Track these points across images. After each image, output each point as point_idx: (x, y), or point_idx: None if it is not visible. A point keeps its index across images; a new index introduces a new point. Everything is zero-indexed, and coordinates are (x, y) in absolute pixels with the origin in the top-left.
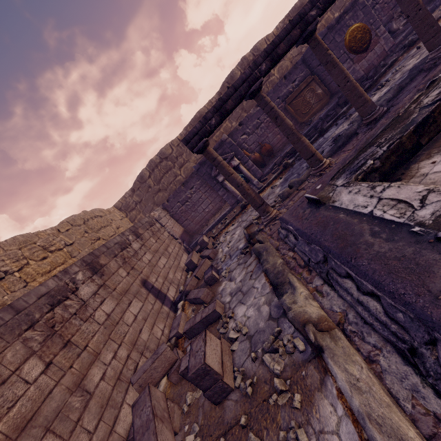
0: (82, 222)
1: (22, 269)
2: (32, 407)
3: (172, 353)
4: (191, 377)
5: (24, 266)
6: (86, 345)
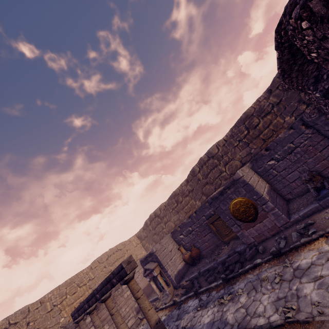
0: (105, 259)
1: (62, 302)
2: None
3: None
4: None
5: (64, 300)
6: None
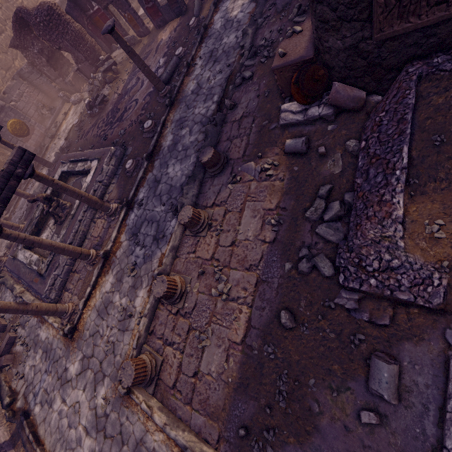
0: None
1: None
2: None
3: None
4: None
5: None
6: None
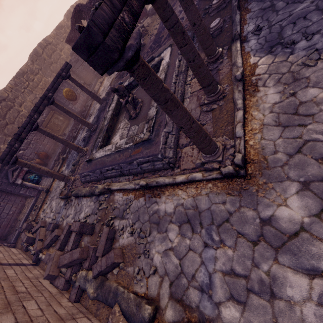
0: None
1: None
2: (3, 301)
3: (60, 252)
4: (79, 231)
5: None
6: (1, 286)
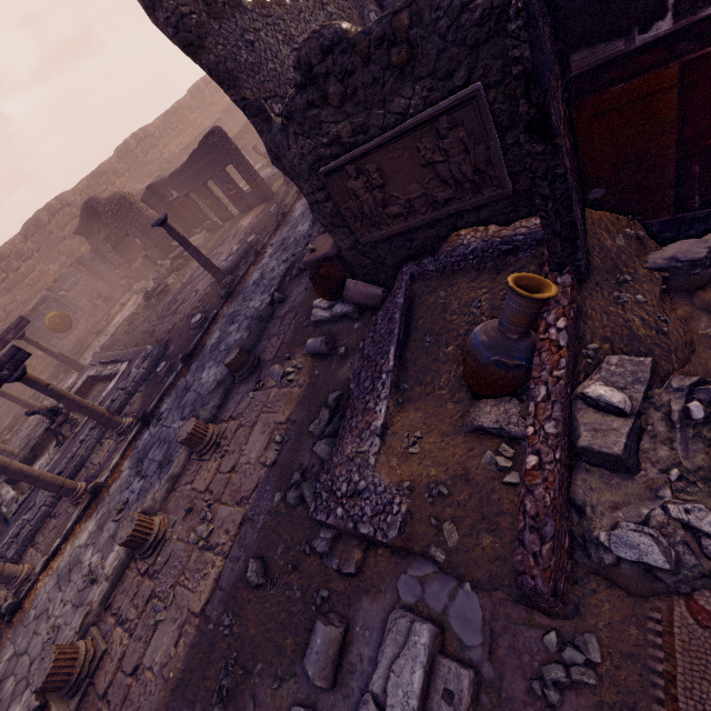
0: None
1: None
2: None
3: None
4: None
5: None
6: None
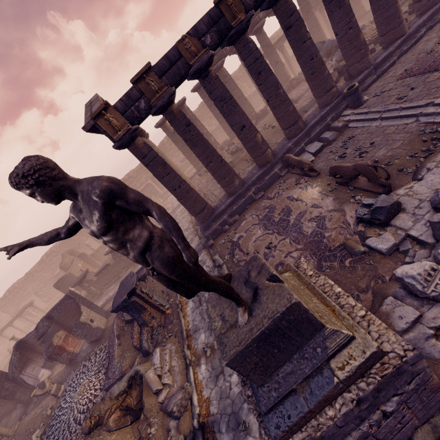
0: None
1: None
2: None
3: None
4: None
5: None
6: None
